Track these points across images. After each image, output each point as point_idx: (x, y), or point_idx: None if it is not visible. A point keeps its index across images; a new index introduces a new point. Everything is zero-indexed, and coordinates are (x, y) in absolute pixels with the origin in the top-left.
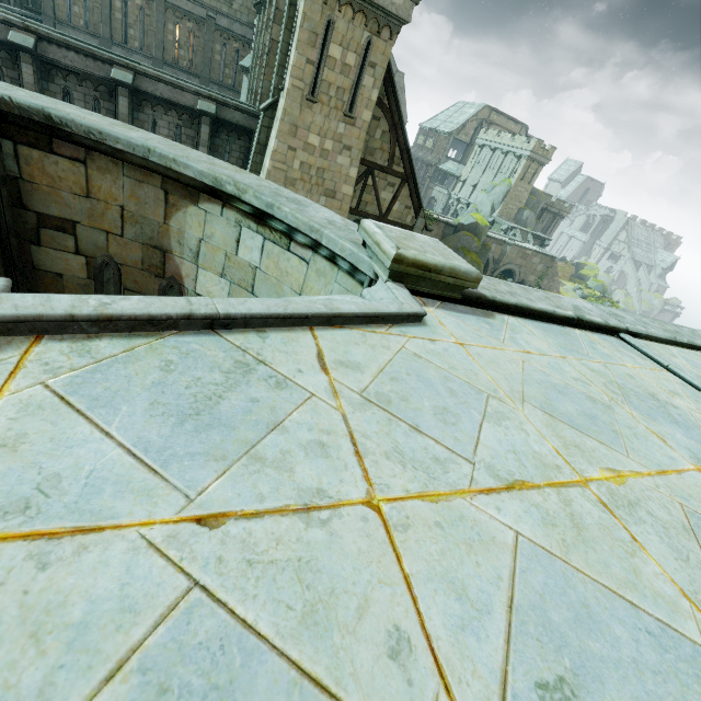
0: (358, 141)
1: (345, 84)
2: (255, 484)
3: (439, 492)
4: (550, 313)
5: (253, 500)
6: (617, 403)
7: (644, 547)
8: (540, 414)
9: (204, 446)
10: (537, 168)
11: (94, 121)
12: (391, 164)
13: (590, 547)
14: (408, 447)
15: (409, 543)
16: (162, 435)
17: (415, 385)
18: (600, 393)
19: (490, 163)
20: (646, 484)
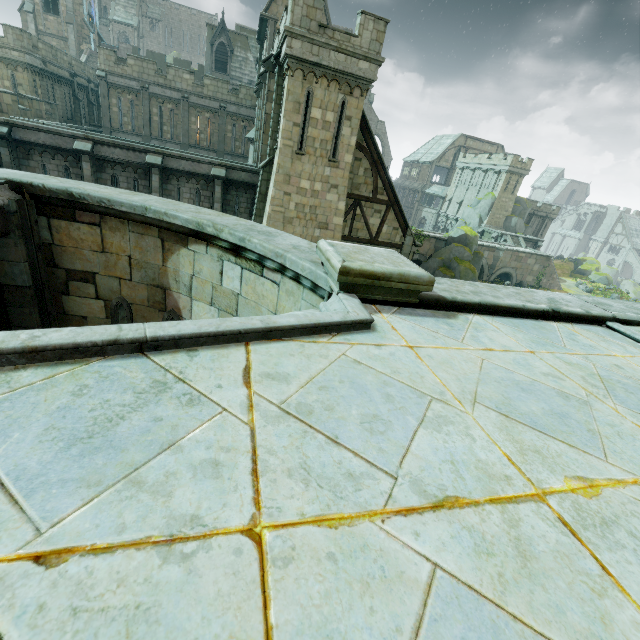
0: (343, 180)
1: (327, 137)
2: (121, 512)
3: (343, 514)
4: (519, 308)
5: (111, 531)
6: (597, 398)
7: (620, 582)
8: (494, 416)
9: (82, 471)
10: (517, 179)
11: (106, 192)
12: (375, 194)
13: (539, 583)
14: (318, 462)
15: (285, 583)
16: (42, 461)
17: (346, 392)
18: (576, 388)
19: (472, 182)
20: (630, 495)
